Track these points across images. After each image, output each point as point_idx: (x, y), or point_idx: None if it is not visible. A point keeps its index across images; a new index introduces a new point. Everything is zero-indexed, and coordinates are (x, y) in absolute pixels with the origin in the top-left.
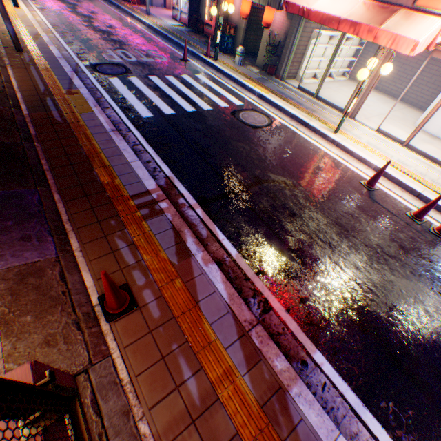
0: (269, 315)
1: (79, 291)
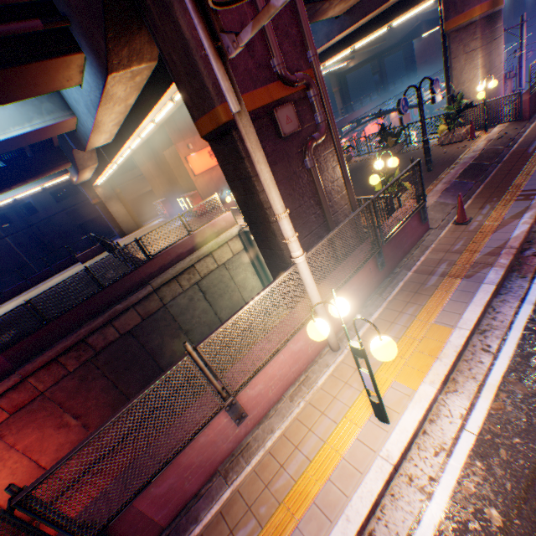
0: (534, 258)
1: (452, 214)
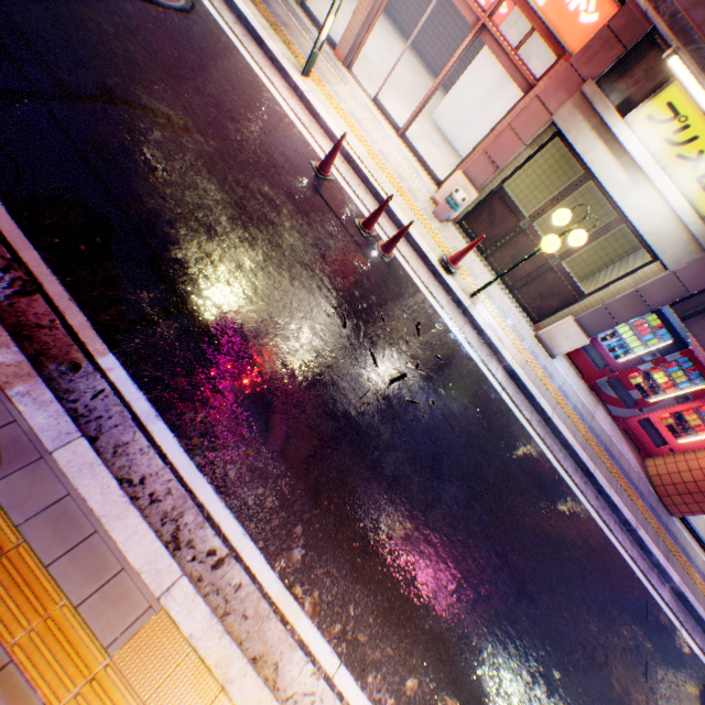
0: (32, 301)
1: None
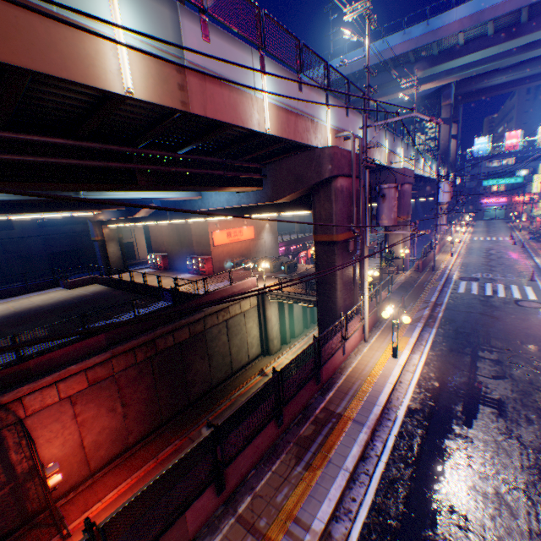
0: (431, 322)
1: (397, 304)
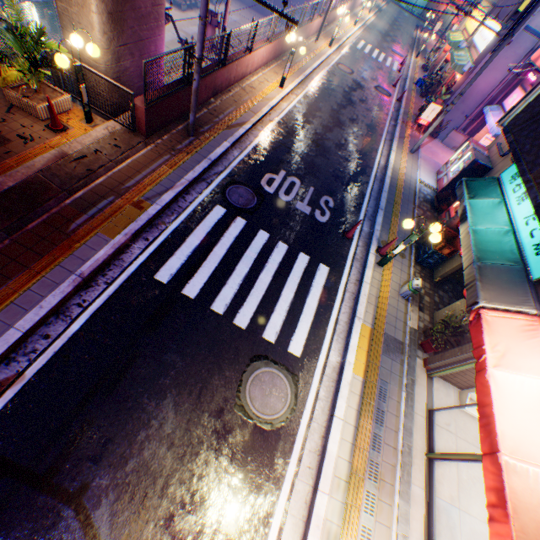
0: None
1: None
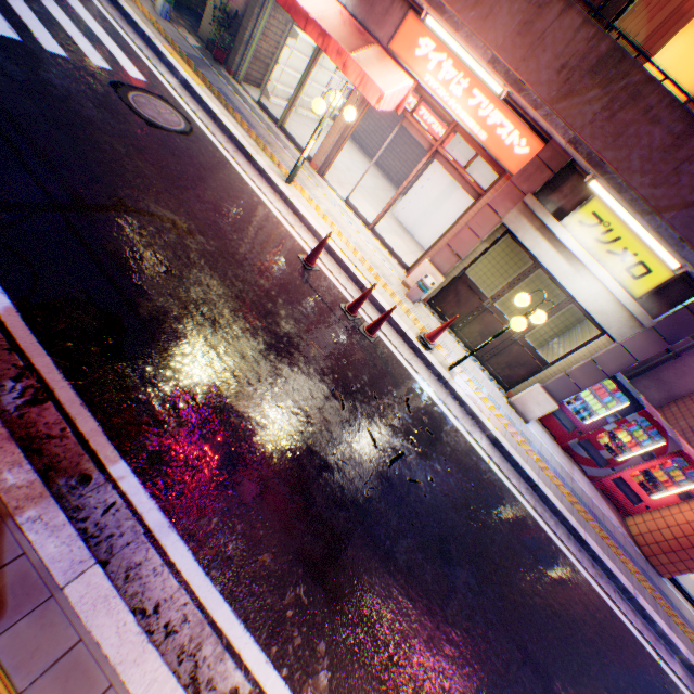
0: (43, 409)
1: None
